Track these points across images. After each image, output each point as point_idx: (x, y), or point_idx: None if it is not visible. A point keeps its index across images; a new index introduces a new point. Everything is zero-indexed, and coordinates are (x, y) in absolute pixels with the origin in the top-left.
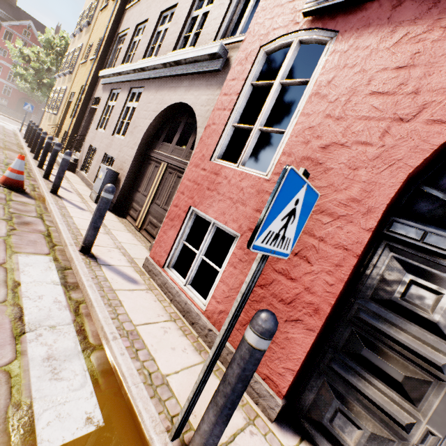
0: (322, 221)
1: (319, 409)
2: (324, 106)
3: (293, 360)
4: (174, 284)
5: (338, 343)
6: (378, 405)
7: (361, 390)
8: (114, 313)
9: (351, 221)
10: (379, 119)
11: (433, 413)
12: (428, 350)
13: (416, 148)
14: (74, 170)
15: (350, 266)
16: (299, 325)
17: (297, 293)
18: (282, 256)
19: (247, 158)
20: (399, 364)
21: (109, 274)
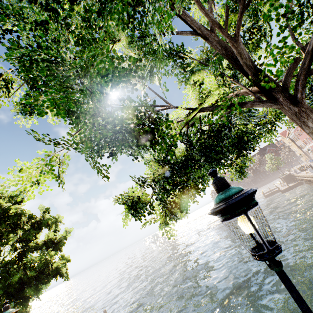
0: None
1: None
2: None
3: None
4: None
5: None
6: None
7: None
8: None
9: None
10: None
11: None
12: None
13: None
14: None
15: None
16: None
17: None
18: None
19: None
20: None
21: None
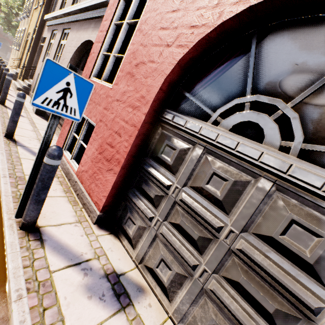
0: (129, 111)
1: (122, 219)
2: (141, 38)
3: (107, 191)
4: (65, 159)
5: (134, 183)
6: (142, 211)
7: (137, 205)
8: (12, 168)
9: (139, 110)
10: (160, 46)
11: (161, 211)
12: (164, 179)
13: (170, 63)
14: (28, 92)
15: (135, 136)
16: (111, 172)
17: (113, 154)
18: (72, 119)
19: (108, 76)
20: (154, 189)
21: (21, 150)
